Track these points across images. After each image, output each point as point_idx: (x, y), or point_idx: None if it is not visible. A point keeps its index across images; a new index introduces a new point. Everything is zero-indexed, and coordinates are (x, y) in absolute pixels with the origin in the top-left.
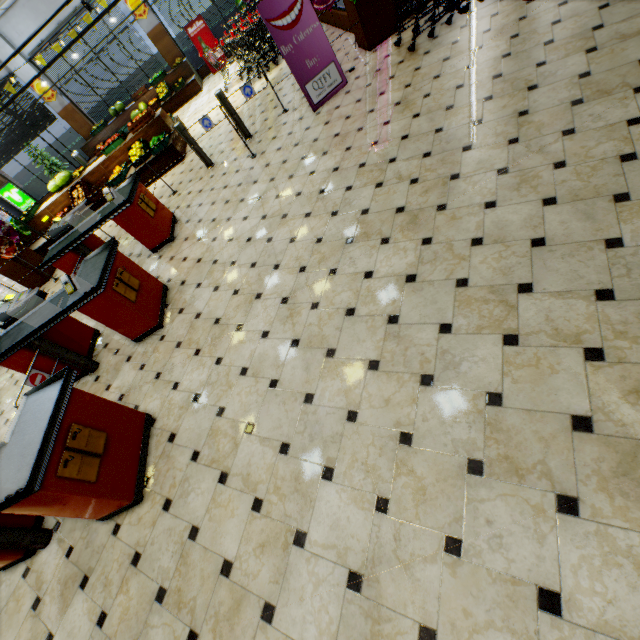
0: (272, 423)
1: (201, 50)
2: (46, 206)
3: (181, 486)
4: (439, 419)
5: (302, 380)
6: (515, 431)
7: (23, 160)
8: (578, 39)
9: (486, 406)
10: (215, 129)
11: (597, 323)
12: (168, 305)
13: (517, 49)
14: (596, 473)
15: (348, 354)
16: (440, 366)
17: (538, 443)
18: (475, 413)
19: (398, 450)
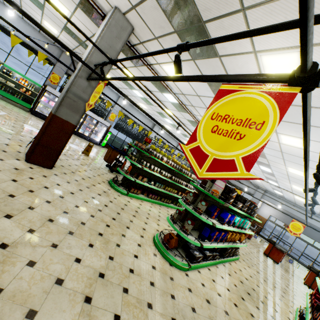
0: None
1: None
2: None
3: None
4: None
5: None
6: None
7: None
8: None
9: None
10: None
11: None
12: None
13: None
14: None
15: None
16: None
17: None
18: None
19: None
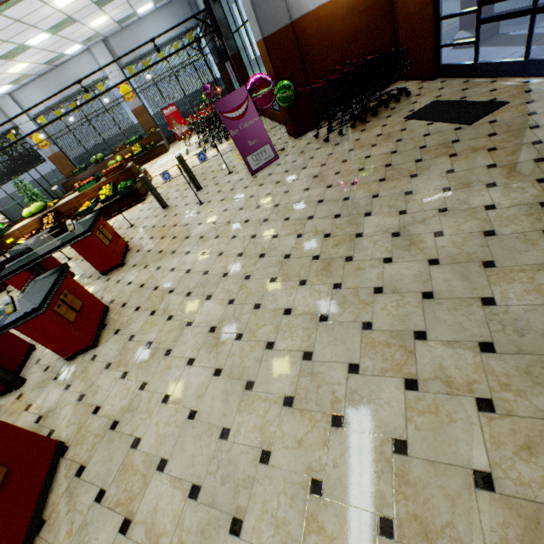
0: (185, 460)
1: (172, 125)
2: (17, 228)
3: (77, 535)
4: (349, 466)
5: (220, 412)
6: (422, 485)
7: (10, 188)
8: (443, 147)
9: (393, 454)
10: (174, 180)
11: (484, 373)
12: (106, 325)
13: (401, 149)
14: (504, 541)
15: (265, 388)
16: (349, 407)
17: (445, 500)
18: (383, 461)
19: (309, 501)
